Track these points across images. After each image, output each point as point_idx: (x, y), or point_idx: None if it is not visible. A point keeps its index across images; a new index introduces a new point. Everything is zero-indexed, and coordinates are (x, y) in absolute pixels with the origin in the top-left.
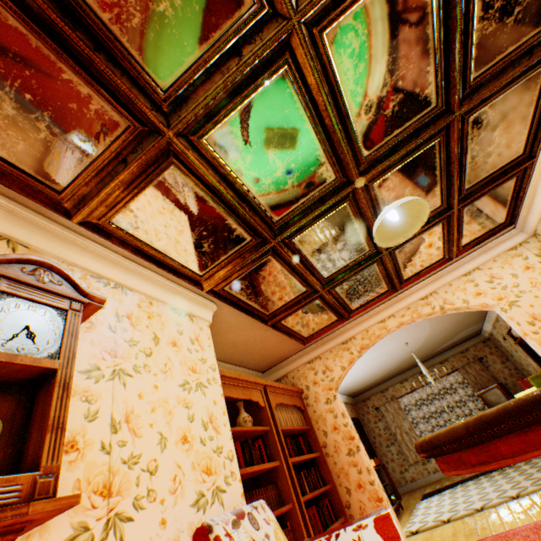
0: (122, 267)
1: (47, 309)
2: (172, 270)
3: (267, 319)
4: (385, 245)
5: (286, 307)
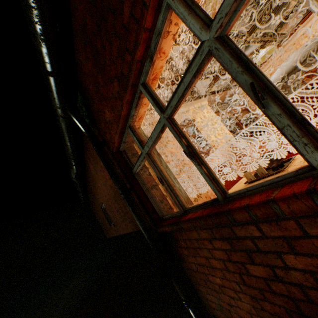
0: (184, 107)
1: (191, 127)
2: (194, 99)
3: (224, 90)
4: (262, 62)
5: (230, 82)
